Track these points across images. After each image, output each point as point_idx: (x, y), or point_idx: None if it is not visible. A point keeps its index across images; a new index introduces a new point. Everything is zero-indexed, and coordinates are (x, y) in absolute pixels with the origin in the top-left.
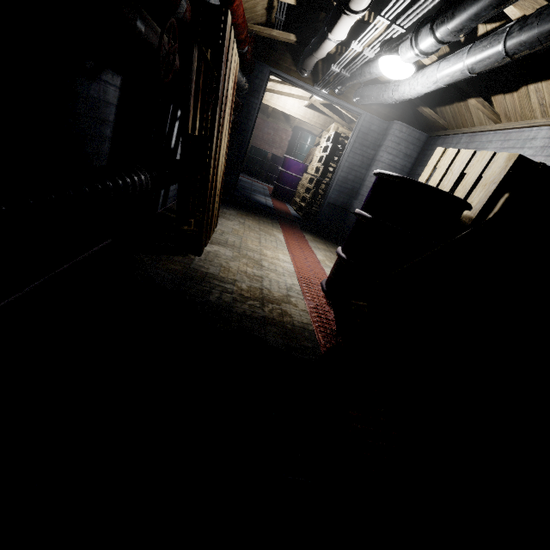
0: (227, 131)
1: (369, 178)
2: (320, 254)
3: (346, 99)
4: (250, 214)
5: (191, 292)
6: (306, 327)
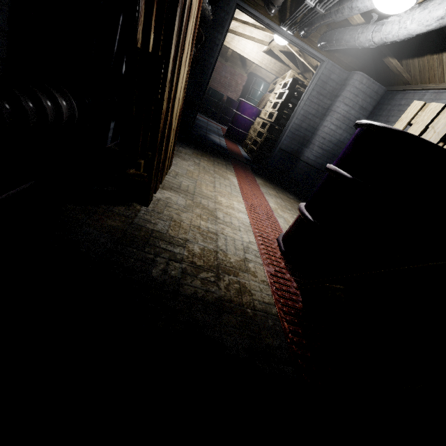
0: (188, 58)
1: (323, 127)
2: (272, 201)
3: (311, 43)
4: (205, 154)
5: (127, 264)
6: (268, 310)
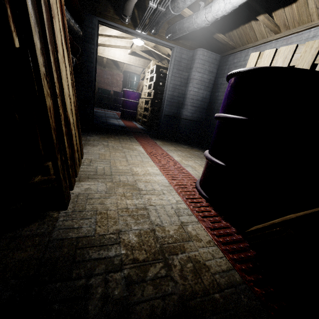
0: (66, 59)
1: (189, 92)
2: (175, 155)
3: (161, 37)
4: (110, 135)
5: None
6: (233, 281)
